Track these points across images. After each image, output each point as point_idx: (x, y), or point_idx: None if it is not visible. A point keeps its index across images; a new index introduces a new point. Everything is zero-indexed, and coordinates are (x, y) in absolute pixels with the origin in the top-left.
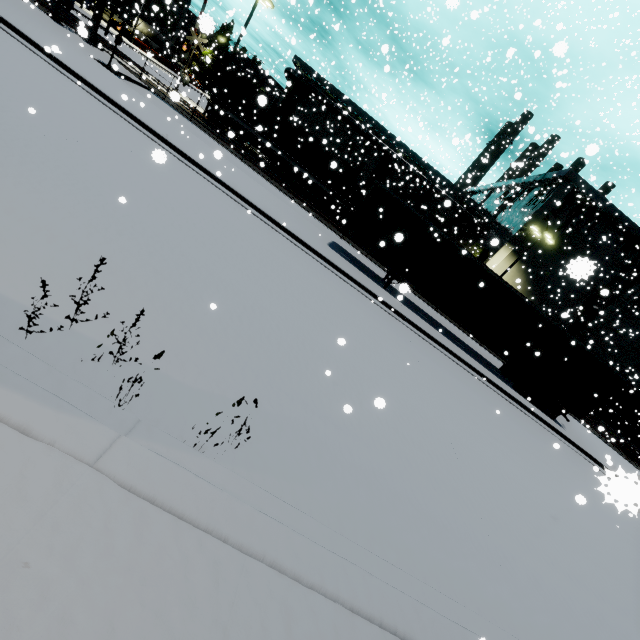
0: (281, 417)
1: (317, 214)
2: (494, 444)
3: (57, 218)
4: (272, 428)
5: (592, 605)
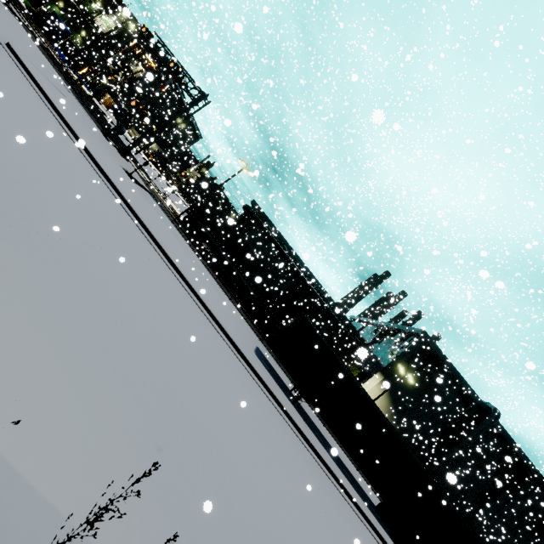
0: None
1: (245, 314)
2: None
3: (83, 345)
4: None
5: None
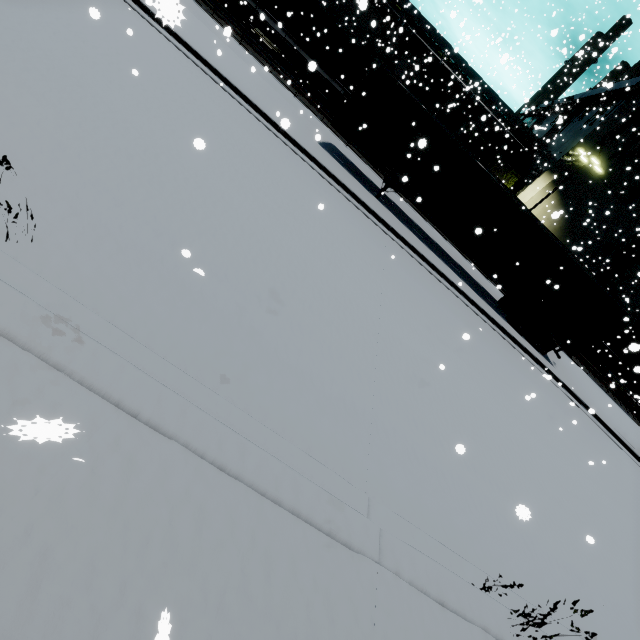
0: (129, 242)
1: (324, 117)
2: (442, 350)
3: None
4: (108, 246)
5: (479, 489)
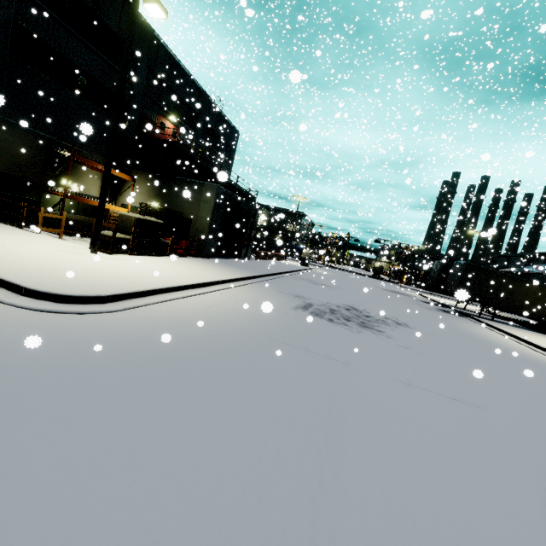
0: None
1: None
2: None
3: None
4: None
5: None
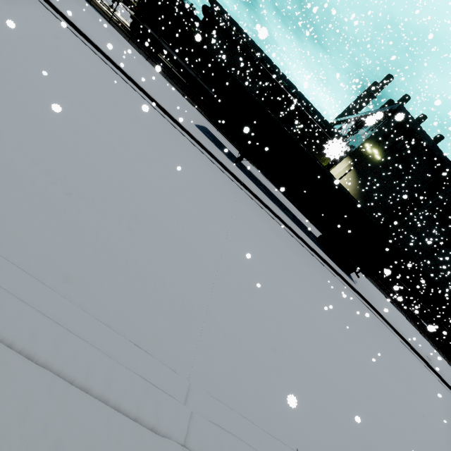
0: (2, 165)
1: (203, 111)
2: (273, 268)
3: None
4: None
5: (292, 374)
